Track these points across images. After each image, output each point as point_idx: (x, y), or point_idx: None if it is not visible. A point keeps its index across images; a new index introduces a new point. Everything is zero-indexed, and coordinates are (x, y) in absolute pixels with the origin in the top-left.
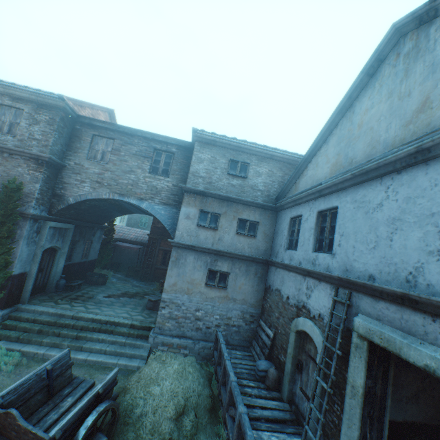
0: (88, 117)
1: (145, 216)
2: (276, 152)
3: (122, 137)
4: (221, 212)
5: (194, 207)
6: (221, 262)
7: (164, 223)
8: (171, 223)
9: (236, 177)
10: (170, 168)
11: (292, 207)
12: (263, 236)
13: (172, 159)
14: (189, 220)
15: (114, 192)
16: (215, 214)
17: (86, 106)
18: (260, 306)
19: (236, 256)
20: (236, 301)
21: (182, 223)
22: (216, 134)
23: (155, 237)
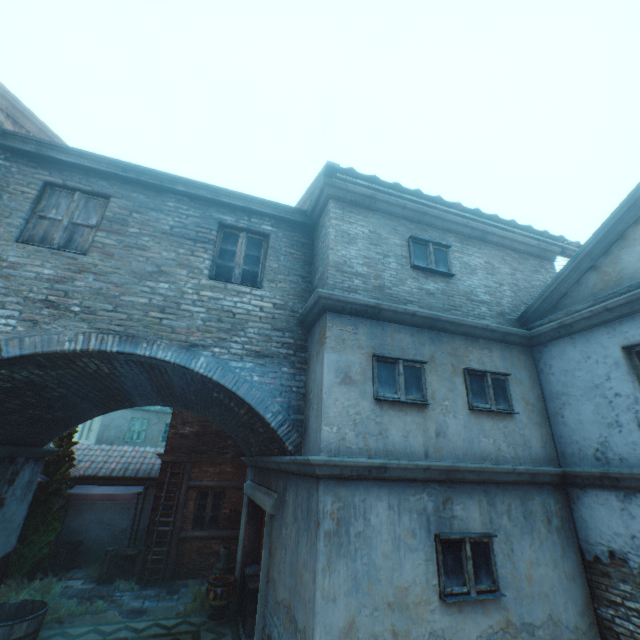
0: (33, 138)
1: (140, 416)
2: (492, 226)
3: (131, 194)
4: (423, 357)
5: (356, 351)
6: (462, 505)
7: (263, 408)
8: (282, 407)
9: (431, 274)
10: (260, 266)
11: (618, 319)
12: (526, 408)
13: (263, 248)
14: (351, 387)
15: (104, 331)
16: (412, 365)
17: (31, 128)
18: (593, 627)
19: (494, 475)
20: (534, 633)
21: (334, 397)
22: (379, 179)
23: (178, 459)
